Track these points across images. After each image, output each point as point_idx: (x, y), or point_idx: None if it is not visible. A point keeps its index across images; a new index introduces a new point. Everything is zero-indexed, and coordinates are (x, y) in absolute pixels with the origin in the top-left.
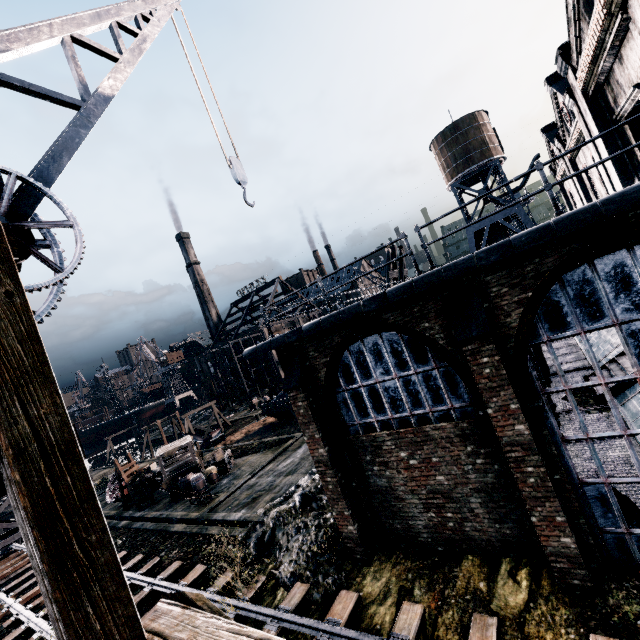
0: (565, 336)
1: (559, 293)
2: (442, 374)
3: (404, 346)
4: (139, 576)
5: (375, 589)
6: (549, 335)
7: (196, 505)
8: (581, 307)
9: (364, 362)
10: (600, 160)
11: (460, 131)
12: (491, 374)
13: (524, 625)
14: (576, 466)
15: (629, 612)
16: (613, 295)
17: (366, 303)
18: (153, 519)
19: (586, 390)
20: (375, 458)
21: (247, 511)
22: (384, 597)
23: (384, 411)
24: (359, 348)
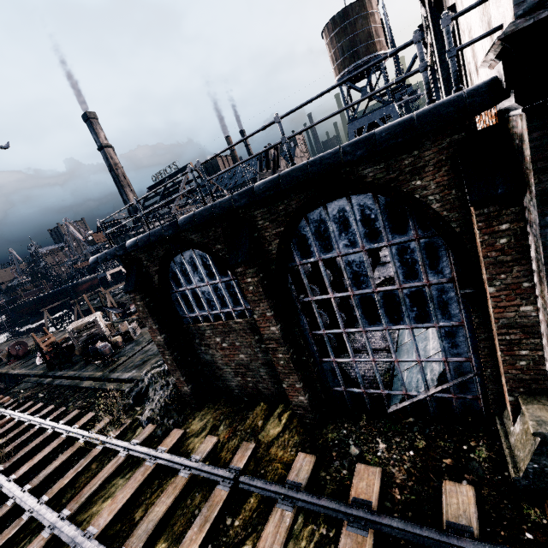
0: (310, 262)
1: (306, 228)
2: (237, 284)
3: (210, 261)
4: (46, 422)
5: (198, 427)
6: (301, 260)
7: (103, 366)
8: (319, 241)
9: (186, 271)
10: (317, 120)
11: (349, 20)
12: (254, 291)
13: (271, 447)
14: (354, 339)
15: (329, 437)
16: (338, 233)
17: (165, 228)
18: (70, 377)
19: (393, 279)
20: (201, 341)
21: (136, 371)
22: (201, 432)
23: (204, 309)
24: (181, 260)
